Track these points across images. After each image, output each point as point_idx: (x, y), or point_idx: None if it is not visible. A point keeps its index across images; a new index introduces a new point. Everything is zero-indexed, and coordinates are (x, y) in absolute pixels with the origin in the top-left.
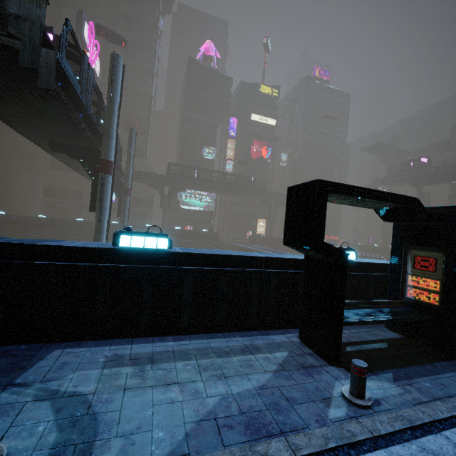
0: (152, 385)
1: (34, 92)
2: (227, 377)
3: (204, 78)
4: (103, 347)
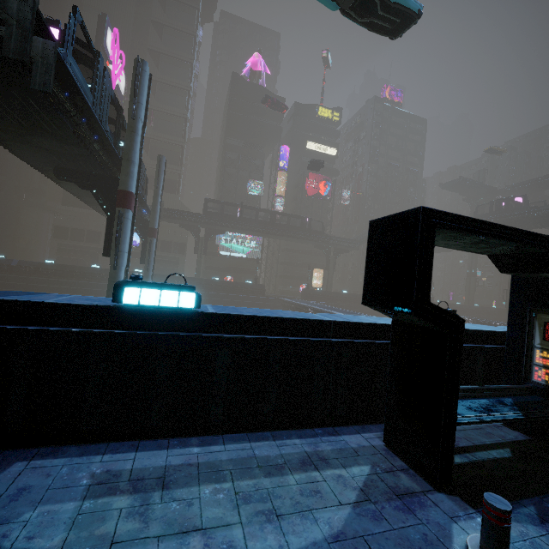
0: (158, 533)
1: (29, 99)
2: (281, 515)
3: (251, 98)
4: (92, 457)
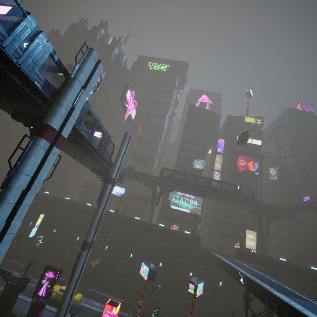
0: None
1: None
2: None
3: (199, 115)
4: None
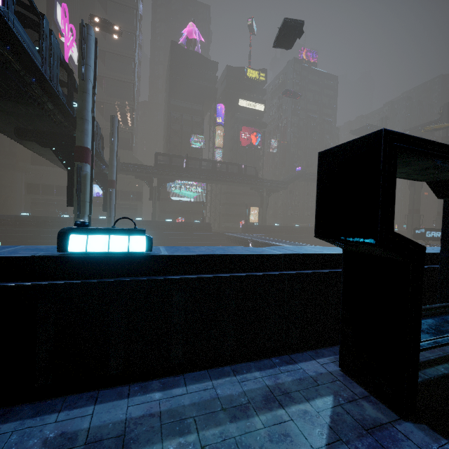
0: None
1: None
2: None
3: (189, 63)
4: (46, 416)
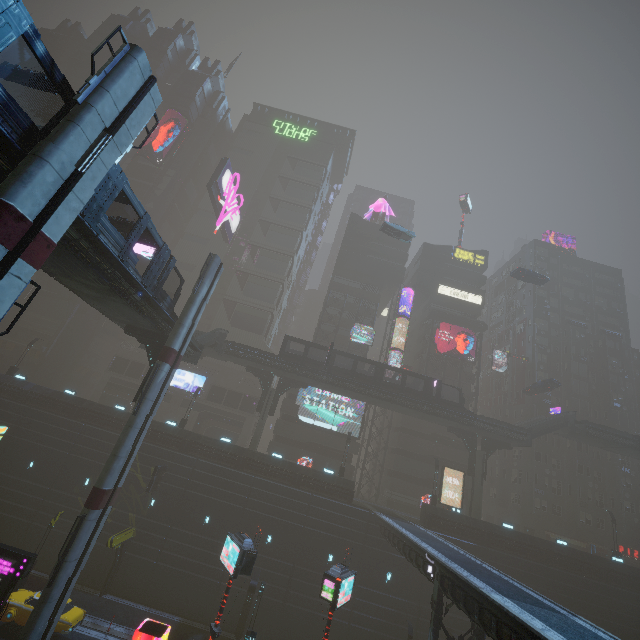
0: None
1: None
2: None
3: (369, 237)
4: None
